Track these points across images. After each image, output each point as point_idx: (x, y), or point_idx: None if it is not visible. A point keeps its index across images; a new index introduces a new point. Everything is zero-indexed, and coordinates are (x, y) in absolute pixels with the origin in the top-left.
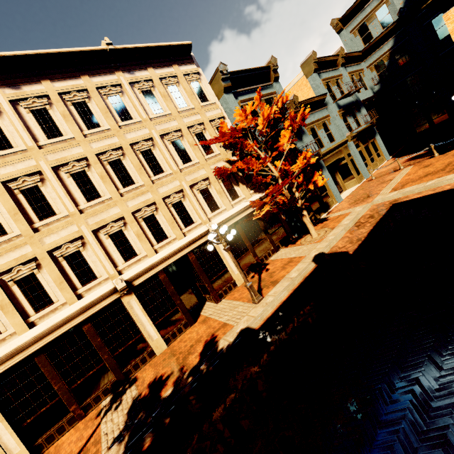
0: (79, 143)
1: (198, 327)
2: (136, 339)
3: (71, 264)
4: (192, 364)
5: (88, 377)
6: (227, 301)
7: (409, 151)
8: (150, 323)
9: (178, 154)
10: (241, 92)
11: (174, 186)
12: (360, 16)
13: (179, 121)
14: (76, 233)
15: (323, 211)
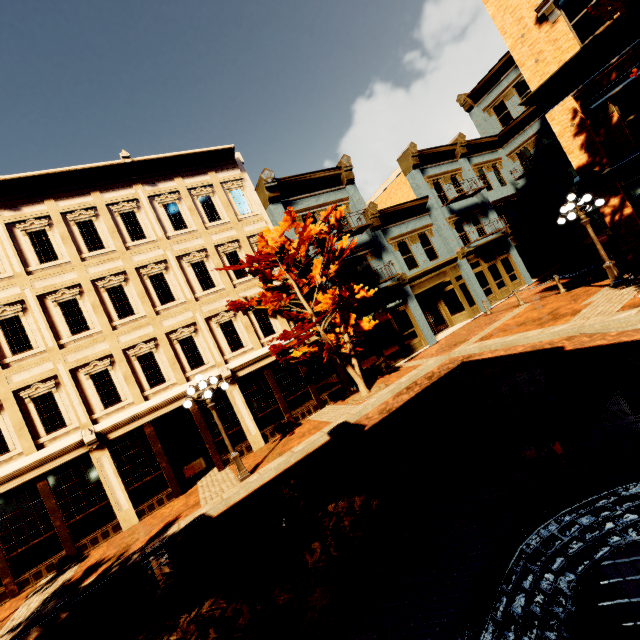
0: (74, 268)
1: (180, 501)
2: (101, 506)
3: (39, 408)
4: (134, 549)
5: (32, 545)
6: (228, 470)
7: (559, 274)
8: (122, 488)
9: (198, 278)
10: (297, 200)
11: (184, 319)
12: (495, 91)
13: (205, 239)
14: (50, 372)
15: (402, 356)
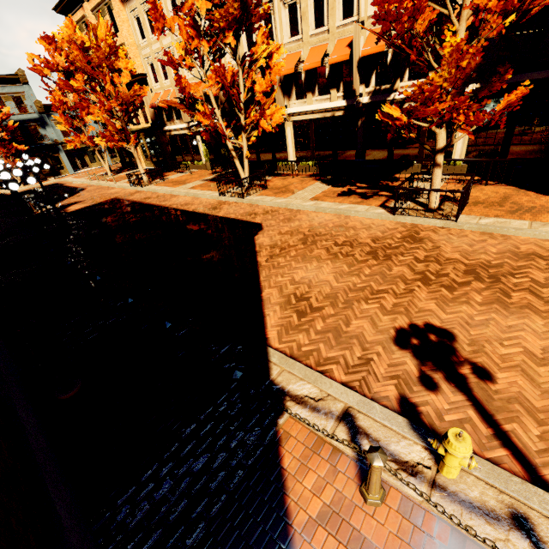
0: None
1: None
2: None
3: None
4: None
5: None
6: None
7: None
8: None
9: None
10: None
11: None
12: None
13: None
14: None
15: (53, 176)
